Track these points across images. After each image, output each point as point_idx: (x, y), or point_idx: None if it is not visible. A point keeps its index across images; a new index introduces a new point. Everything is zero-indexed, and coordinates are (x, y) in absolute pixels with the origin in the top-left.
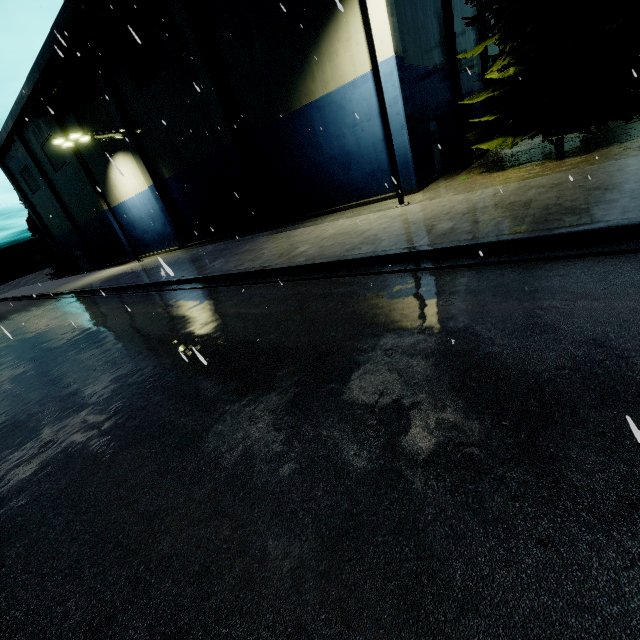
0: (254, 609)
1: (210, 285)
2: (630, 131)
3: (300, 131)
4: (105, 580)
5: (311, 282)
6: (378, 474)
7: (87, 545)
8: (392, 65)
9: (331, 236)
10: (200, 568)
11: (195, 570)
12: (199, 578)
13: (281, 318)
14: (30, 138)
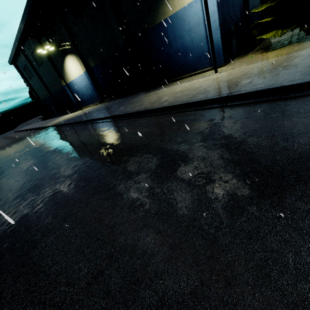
0: (174, 272)
1: (119, 119)
2: None
3: (160, 36)
4: (95, 255)
5: (172, 115)
6: (231, 208)
7: (83, 238)
8: None
9: (179, 91)
10: (142, 251)
11: (139, 252)
12: (142, 256)
13: (159, 133)
14: (26, 50)
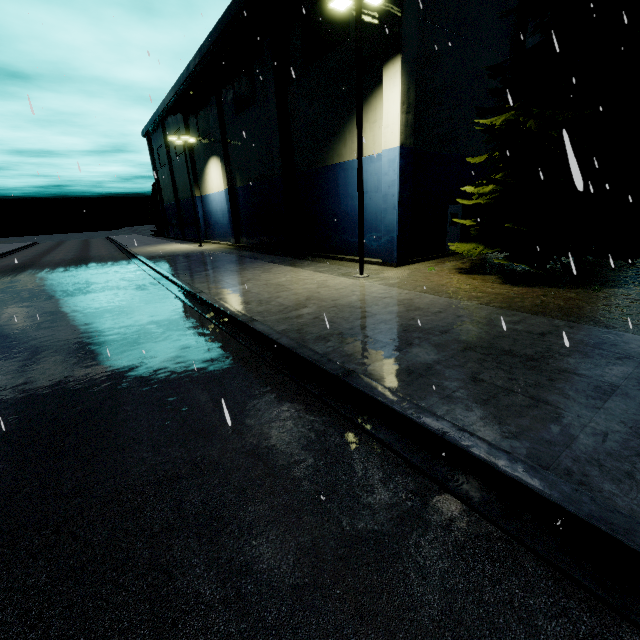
0: None
1: (172, 290)
2: (602, 277)
3: (328, 183)
4: None
5: (199, 317)
6: None
7: None
8: (396, 154)
9: (271, 284)
10: None
11: None
12: None
13: (138, 337)
14: (168, 126)
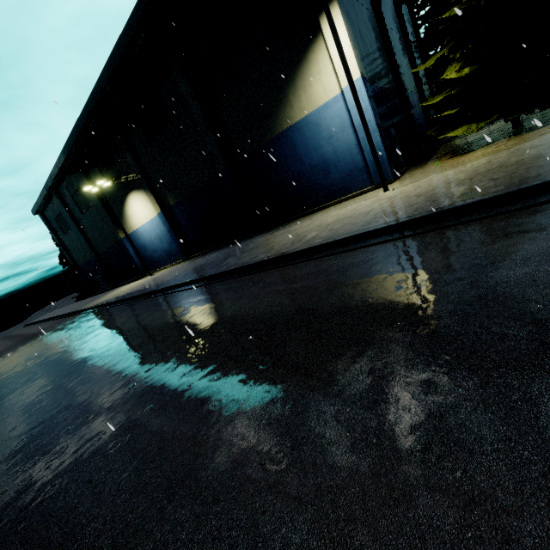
0: None
1: (232, 277)
2: None
3: (283, 150)
4: None
5: (338, 256)
6: None
7: (240, 546)
8: (360, 84)
9: (334, 222)
10: None
11: None
12: None
13: (329, 286)
14: (64, 191)
